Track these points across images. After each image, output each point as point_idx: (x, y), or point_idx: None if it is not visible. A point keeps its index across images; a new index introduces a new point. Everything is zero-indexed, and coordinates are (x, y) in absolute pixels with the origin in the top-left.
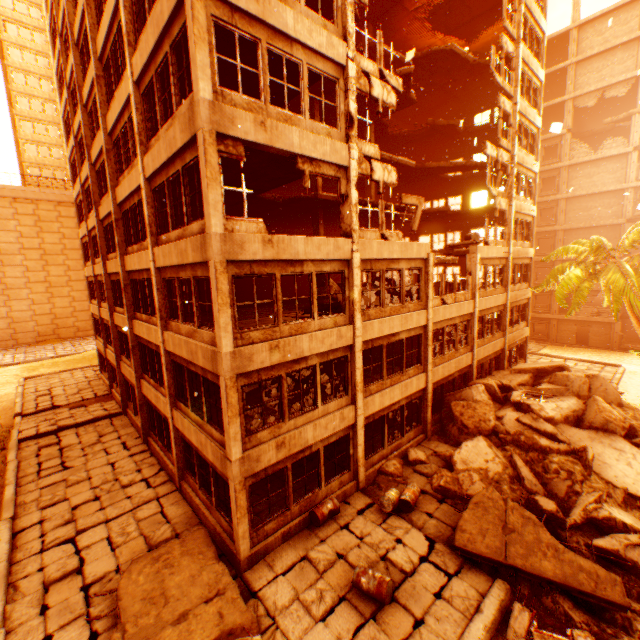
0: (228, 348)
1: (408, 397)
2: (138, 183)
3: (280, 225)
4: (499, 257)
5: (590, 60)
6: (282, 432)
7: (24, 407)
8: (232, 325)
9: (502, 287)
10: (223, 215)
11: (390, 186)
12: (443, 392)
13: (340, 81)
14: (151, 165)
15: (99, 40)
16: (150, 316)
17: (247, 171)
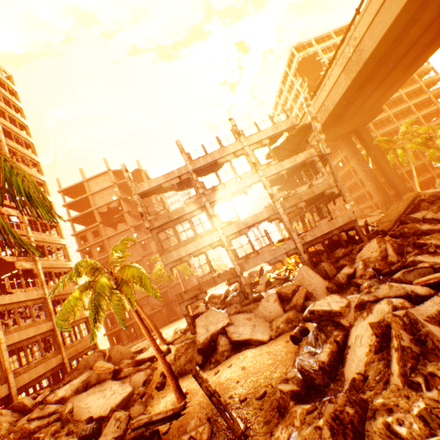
0: None
1: None
2: None
3: None
4: (33, 298)
5: (98, 193)
6: None
7: None
8: None
9: (48, 317)
10: None
11: None
12: None
13: None
14: None
15: None
16: None
17: None
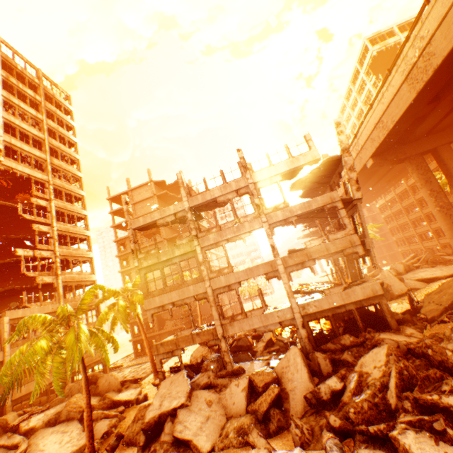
0: None
1: None
2: None
3: None
4: (47, 312)
5: (139, 203)
6: None
7: None
8: None
9: None
10: None
11: None
12: None
13: None
14: None
15: None
16: None
17: None
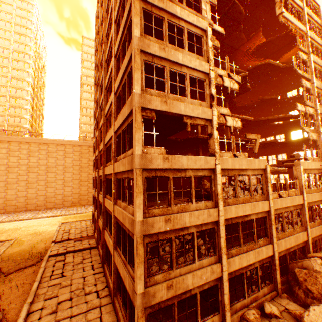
0: (140, 218)
1: (260, 260)
2: (112, 134)
3: (180, 152)
4: (317, 168)
5: None
6: (171, 277)
7: (57, 238)
8: (143, 204)
9: None
10: (142, 145)
11: (237, 128)
12: (287, 259)
13: (206, 80)
14: (116, 126)
15: (106, 82)
16: (110, 197)
17: (160, 126)
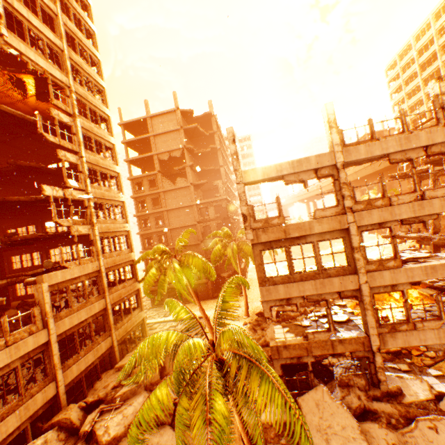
0: None
1: None
2: None
3: None
4: (87, 273)
5: (161, 135)
6: None
7: None
8: None
9: (101, 294)
10: None
11: None
12: None
13: None
14: None
15: None
16: None
17: None
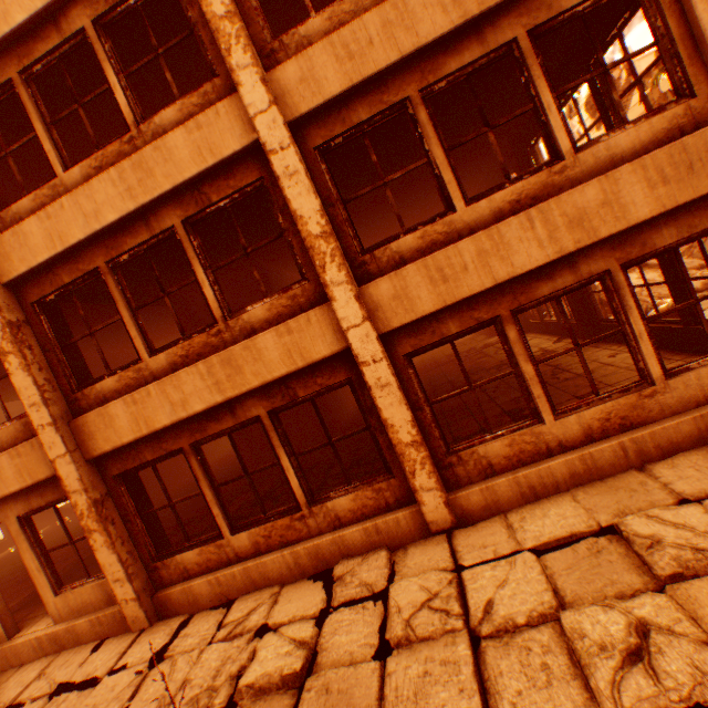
0: None
1: None
2: None
3: None
4: None
5: None
6: None
7: None
8: None
9: None
10: None
11: None
12: None
13: None
14: None
15: None
16: (126, 135)
17: None
